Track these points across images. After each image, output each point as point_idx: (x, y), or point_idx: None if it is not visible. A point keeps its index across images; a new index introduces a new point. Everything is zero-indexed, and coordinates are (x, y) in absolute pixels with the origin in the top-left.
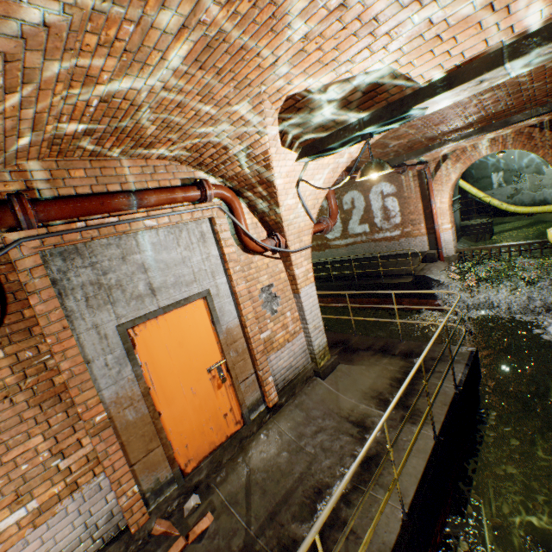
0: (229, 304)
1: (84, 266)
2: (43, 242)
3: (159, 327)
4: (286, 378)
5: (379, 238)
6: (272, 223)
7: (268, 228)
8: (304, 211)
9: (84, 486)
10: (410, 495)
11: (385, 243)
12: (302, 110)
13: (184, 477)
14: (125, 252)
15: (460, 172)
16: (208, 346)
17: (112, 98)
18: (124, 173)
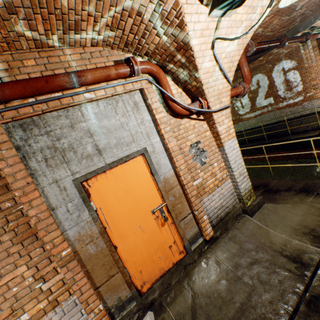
0: (164, 159)
1: (40, 135)
2: (2, 116)
3: (107, 179)
4: (219, 215)
5: (283, 106)
6: (193, 90)
7: (191, 95)
8: (221, 74)
9: (62, 303)
10: None
11: (289, 109)
12: None
13: (141, 295)
14: (73, 121)
15: None
16: (150, 193)
17: None
18: (67, 60)
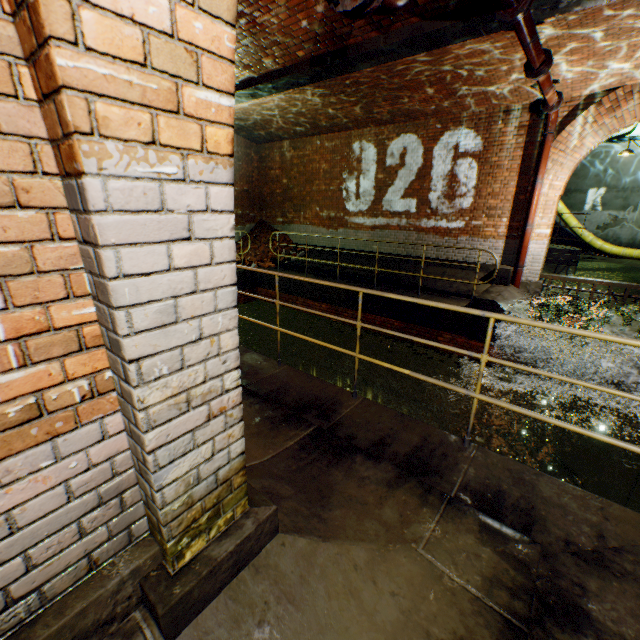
0: None
1: None
2: None
3: None
4: None
5: (428, 227)
6: None
7: None
8: None
9: None
10: None
11: (435, 238)
12: None
13: None
14: None
15: (606, 135)
16: None
17: None
18: None
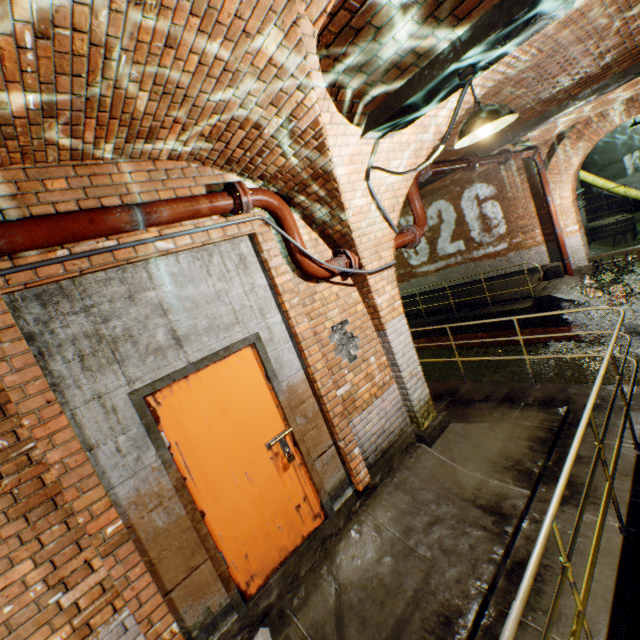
0: (289, 352)
1: (73, 313)
2: (7, 281)
3: (191, 390)
4: (378, 447)
5: (480, 256)
6: (337, 237)
7: (333, 244)
8: (380, 216)
9: (100, 629)
10: (601, 631)
11: (489, 262)
12: (362, 34)
13: (246, 601)
14: (133, 288)
15: (584, 152)
16: (264, 412)
17: (53, 28)
18: (124, 182)
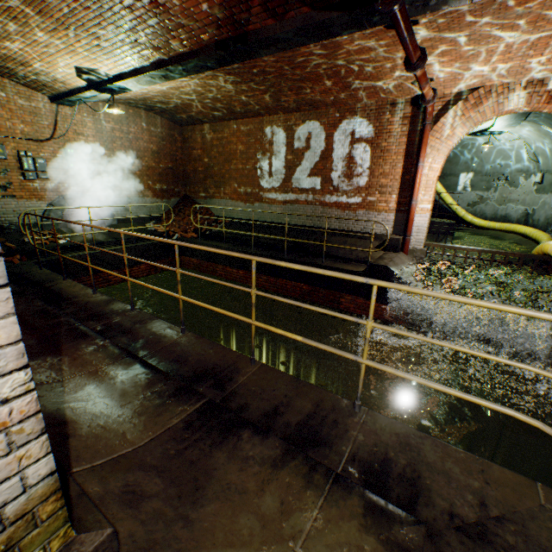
0: None
1: None
2: None
3: None
4: None
5: (331, 202)
6: None
7: None
8: None
9: None
10: None
11: (337, 212)
12: None
13: None
14: None
15: (472, 126)
16: None
17: None
18: None
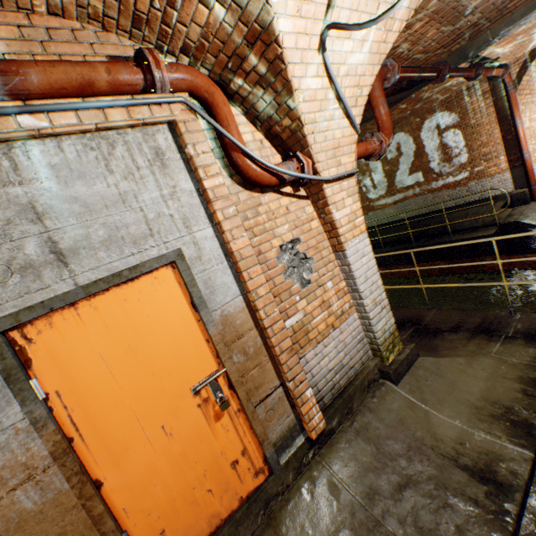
0: (223, 274)
1: None
2: None
3: (81, 322)
4: (336, 385)
5: (439, 187)
6: (286, 136)
7: (282, 147)
8: (340, 109)
9: None
10: None
11: (448, 192)
12: None
13: None
14: None
15: None
16: (189, 348)
17: None
18: None
